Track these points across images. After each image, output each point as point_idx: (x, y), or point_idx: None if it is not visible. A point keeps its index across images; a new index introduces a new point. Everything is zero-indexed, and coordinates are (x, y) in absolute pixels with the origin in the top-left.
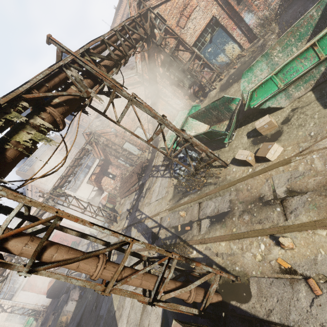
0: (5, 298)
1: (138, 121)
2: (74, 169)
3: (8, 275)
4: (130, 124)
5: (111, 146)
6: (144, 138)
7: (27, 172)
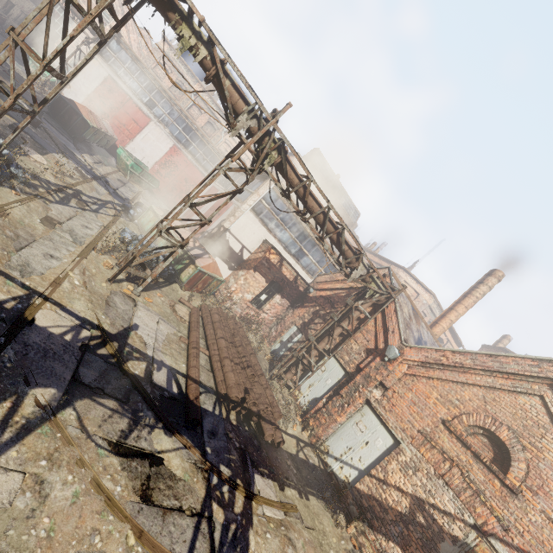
0: (107, 48)
1: (420, 456)
2: (303, 226)
3: (146, 67)
4: (408, 414)
5: (343, 325)
6: (348, 442)
7: (312, 162)
